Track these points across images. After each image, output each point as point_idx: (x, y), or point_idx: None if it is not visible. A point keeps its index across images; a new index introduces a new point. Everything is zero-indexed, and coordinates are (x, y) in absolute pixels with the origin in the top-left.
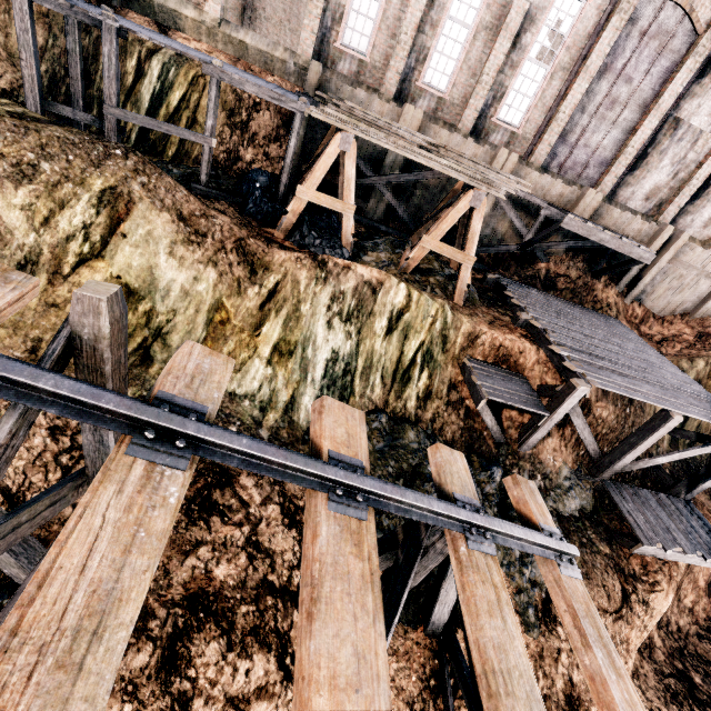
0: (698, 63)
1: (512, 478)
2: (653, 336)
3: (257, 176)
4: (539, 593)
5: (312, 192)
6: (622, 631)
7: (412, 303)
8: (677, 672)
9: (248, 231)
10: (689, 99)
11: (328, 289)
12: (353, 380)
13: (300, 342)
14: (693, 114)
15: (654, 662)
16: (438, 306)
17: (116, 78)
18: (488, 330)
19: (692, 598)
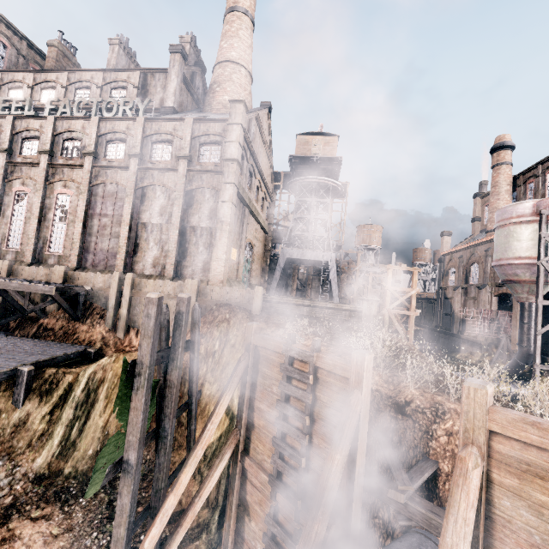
0: (132, 198)
1: None
2: None
3: None
4: None
5: None
6: None
7: None
8: None
9: None
10: (143, 213)
11: None
12: None
13: None
14: (151, 218)
15: None
16: None
17: None
18: None
19: None
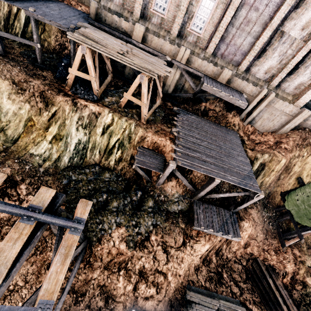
0: (293, 1)
1: (81, 200)
2: (256, 140)
3: (63, 59)
4: (141, 237)
5: (75, 71)
6: (180, 254)
7: (114, 122)
8: (217, 272)
9: (49, 87)
10: (289, 20)
11: (77, 114)
12: (87, 152)
13: (65, 135)
14: (291, 29)
15: (209, 267)
16: (127, 124)
17: None
18: (151, 135)
19: (236, 248)
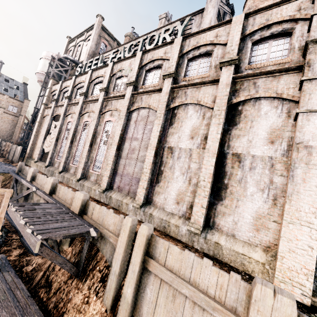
0: (161, 120)
1: None
2: None
3: None
4: None
5: None
6: None
7: None
8: None
9: None
10: (171, 136)
11: None
12: None
13: None
14: (179, 142)
15: None
16: None
17: None
18: None
19: None
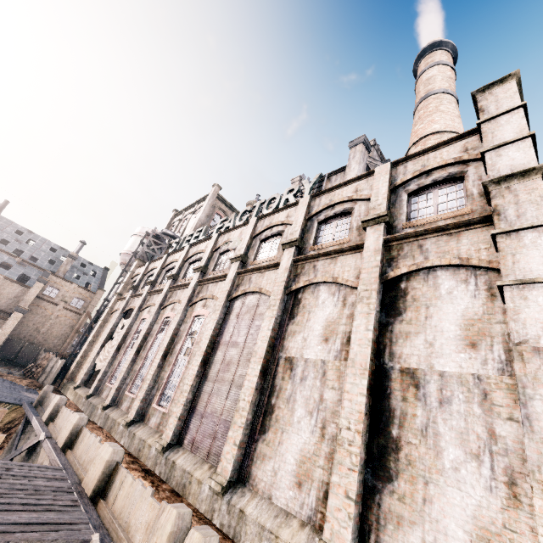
0: (275, 310)
1: None
2: None
3: None
4: None
5: None
6: None
7: None
8: None
9: None
10: (292, 337)
11: None
12: None
13: None
14: (304, 348)
15: None
16: None
17: None
18: None
19: None
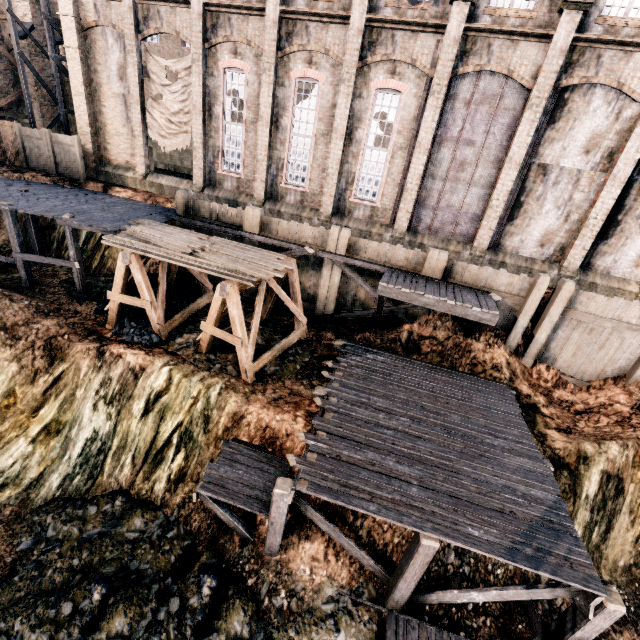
0: (538, 113)
1: None
2: (575, 402)
3: None
4: None
5: (118, 295)
6: None
7: (172, 385)
8: None
9: (72, 329)
10: (548, 145)
11: (100, 375)
12: (106, 459)
13: (70, 422)
14: (561, 157)
15: None
16: (201, 386)
17: (16, 236)
18: (257, 409)
19: None
